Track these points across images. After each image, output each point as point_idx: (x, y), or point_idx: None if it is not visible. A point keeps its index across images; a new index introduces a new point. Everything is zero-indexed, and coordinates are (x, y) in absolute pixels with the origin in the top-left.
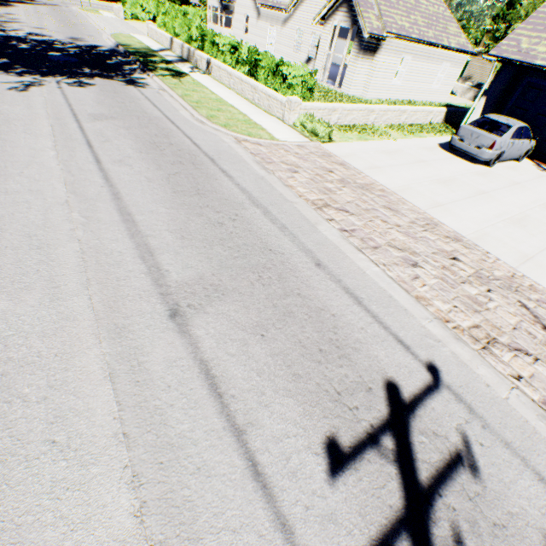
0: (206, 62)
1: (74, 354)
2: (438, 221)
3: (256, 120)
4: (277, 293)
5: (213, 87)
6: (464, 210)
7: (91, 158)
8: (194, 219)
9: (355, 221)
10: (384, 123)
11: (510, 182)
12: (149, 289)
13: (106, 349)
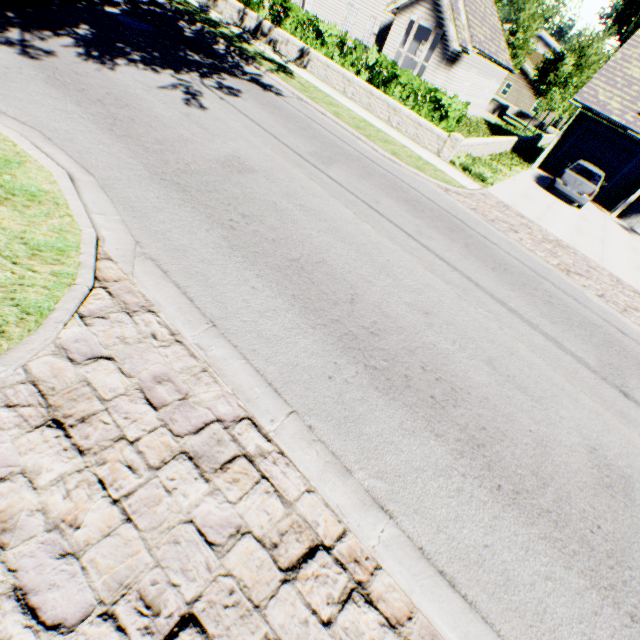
0: (297, 50)
1: (631, 440)
2: (615, 276)
3: (424, 157)
4: (634, 363)
5: (334, 95)
6: (613, 262)
7: (399, 230)
8: (535, 301)
9: (594, 285)
10: (486, 154)
11: (601, 227)
12: (594, 377)
13: (634, 431)
